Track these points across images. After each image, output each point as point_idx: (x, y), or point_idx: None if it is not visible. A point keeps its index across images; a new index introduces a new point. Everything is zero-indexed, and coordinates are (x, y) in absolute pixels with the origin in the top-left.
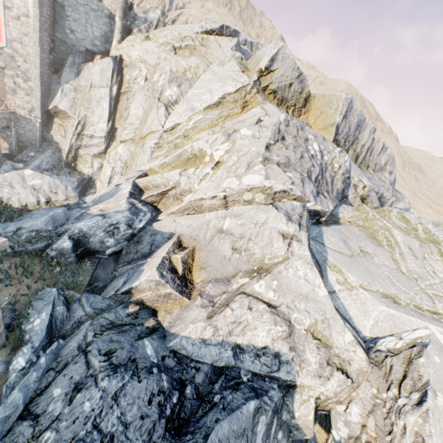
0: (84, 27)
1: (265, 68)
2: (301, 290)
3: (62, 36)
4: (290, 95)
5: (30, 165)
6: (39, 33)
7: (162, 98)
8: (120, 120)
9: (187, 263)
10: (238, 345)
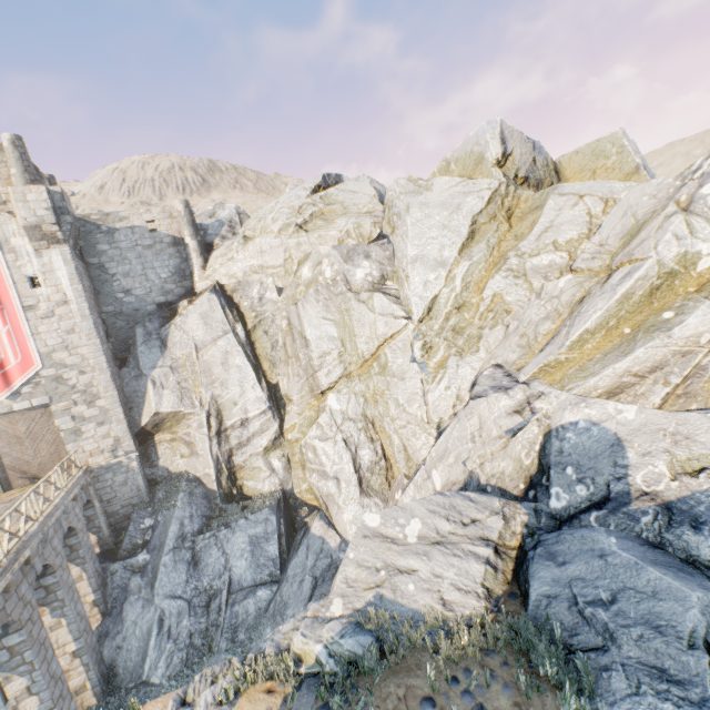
0: (142, 276)
1: (501, 155)
2: None
3: (114, 306)
4: (541, 174)
5: (163, 543)
6: (91, 317)
7: (355, 287)
8: (273, 368)
9: None
10: None
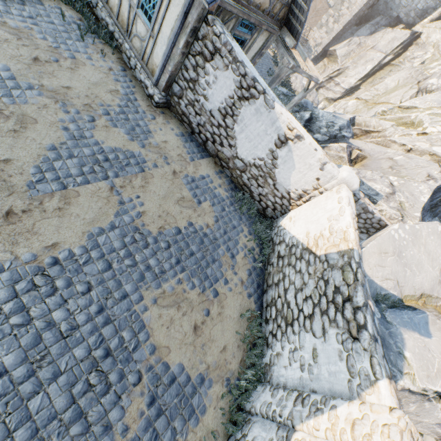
0: None
1: None
2: (412, 192)
3: None
4: None
5: None
6: None
7: (422, 83)
8: (368, 83)
9: (357, 159)
10: (363, 182)
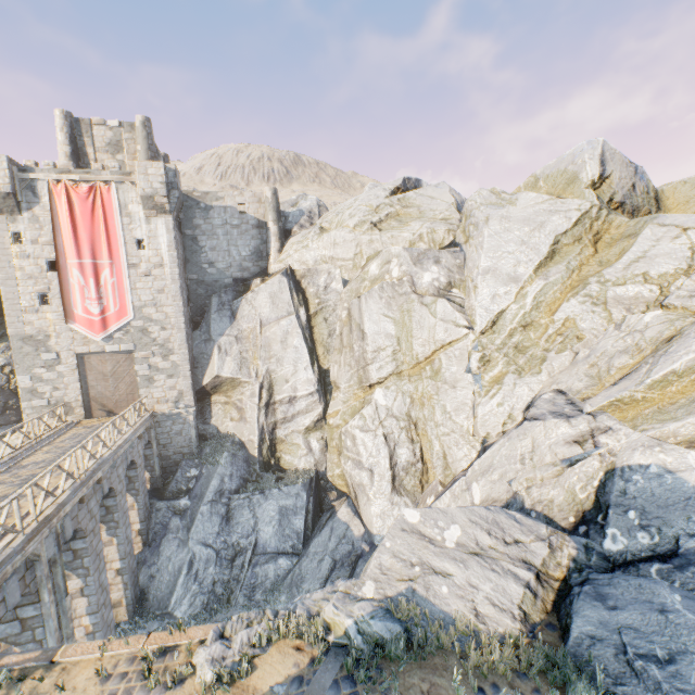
0: (225, 252)
1: (598, 176)
2: None
3: (198, 275)
4: (639, 201)
5: (204, 494)
6: (179, 281)
7: (420, 290)
8: (326, 354)
9: None
10: None
